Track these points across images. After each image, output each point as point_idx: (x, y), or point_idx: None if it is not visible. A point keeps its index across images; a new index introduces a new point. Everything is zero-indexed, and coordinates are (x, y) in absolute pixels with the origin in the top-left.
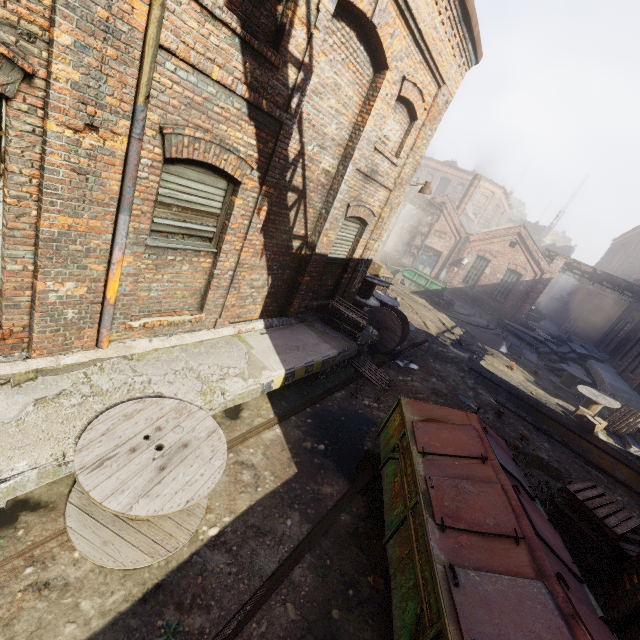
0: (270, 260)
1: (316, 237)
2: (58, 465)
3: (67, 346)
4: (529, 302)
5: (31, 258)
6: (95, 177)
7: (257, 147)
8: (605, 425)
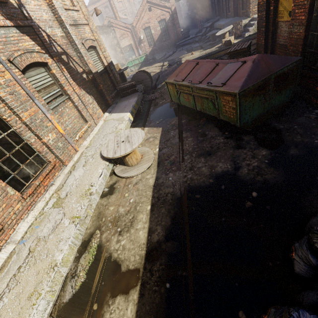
0: (84, 89)
1: (87, 67)
2: (107, 166)
3: (70, 156)
4: (177, 27)
5: (33, 135)
6: (16, 93)
7: (36, 44)
8: (233, 37)
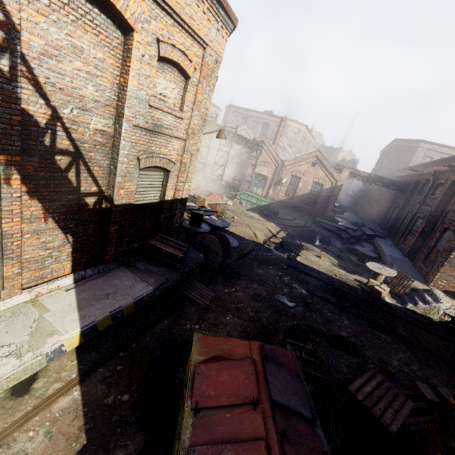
0: (61, 220)
1: (111, 191)
2: None
3: None
4: (331, 203)
5: None
6: None
7: None
8: (388, 290)
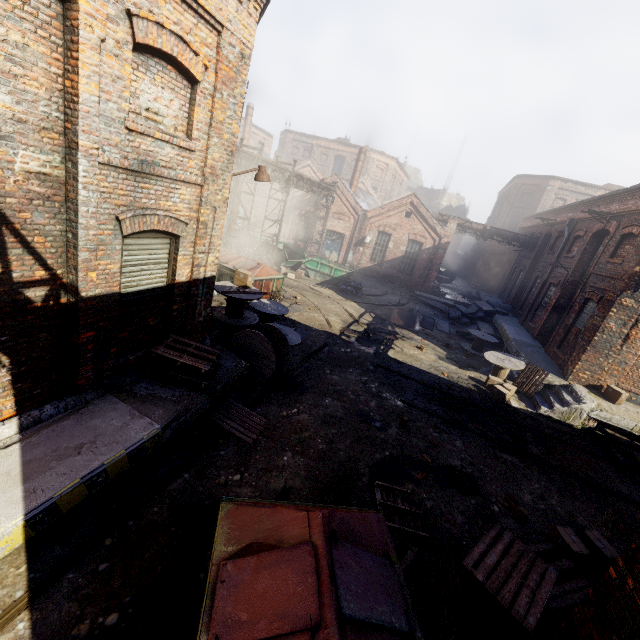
0: None
1: (73, 275)
2: None
3: None
4: (434, 269)
5: None
6: None
7: None
8: (515, 390)
